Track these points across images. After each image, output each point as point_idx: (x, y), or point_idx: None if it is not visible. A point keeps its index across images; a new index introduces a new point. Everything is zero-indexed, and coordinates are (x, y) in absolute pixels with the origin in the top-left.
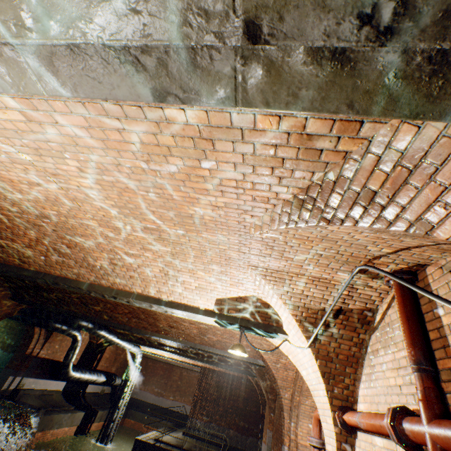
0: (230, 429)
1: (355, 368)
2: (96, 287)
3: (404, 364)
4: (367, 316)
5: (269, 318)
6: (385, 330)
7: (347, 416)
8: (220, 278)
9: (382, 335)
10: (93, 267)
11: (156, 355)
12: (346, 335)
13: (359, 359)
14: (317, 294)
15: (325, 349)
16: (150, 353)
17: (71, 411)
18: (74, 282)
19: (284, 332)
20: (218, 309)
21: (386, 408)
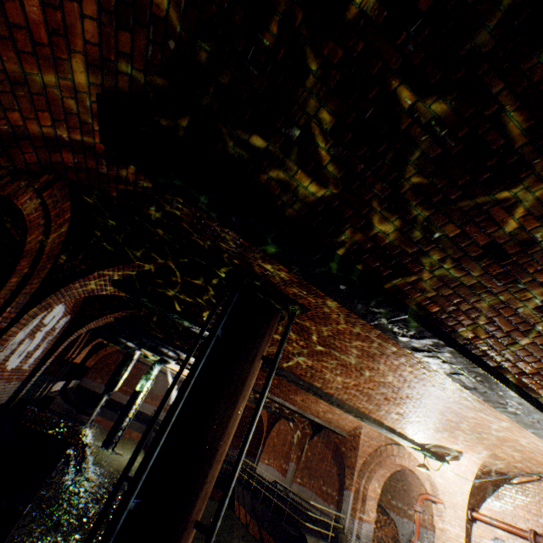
0: (235, 449)
1: (483, 492)
2: (353, 409)
3: (534, 512)
4: (508, 476)
5: (448, 455)
6: (520, 489)
7: (478, 515)
8: (459, 443)
9: (517, 490)
10: (376, 406)
11: (175, 372)
12: (491, 480)
13: (487, 489)
14: (501, 466)
15: (478, 483)
16: (169, 368)
17: (82, 417)
18: (338, 401)
19: (448, 462)
20: (423, 443)
21: (512, 522)
